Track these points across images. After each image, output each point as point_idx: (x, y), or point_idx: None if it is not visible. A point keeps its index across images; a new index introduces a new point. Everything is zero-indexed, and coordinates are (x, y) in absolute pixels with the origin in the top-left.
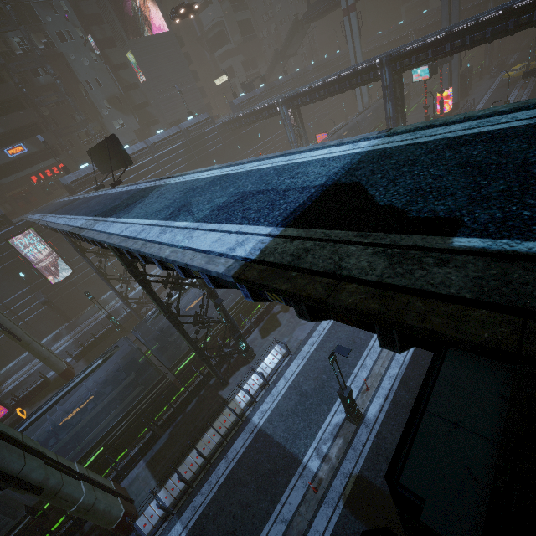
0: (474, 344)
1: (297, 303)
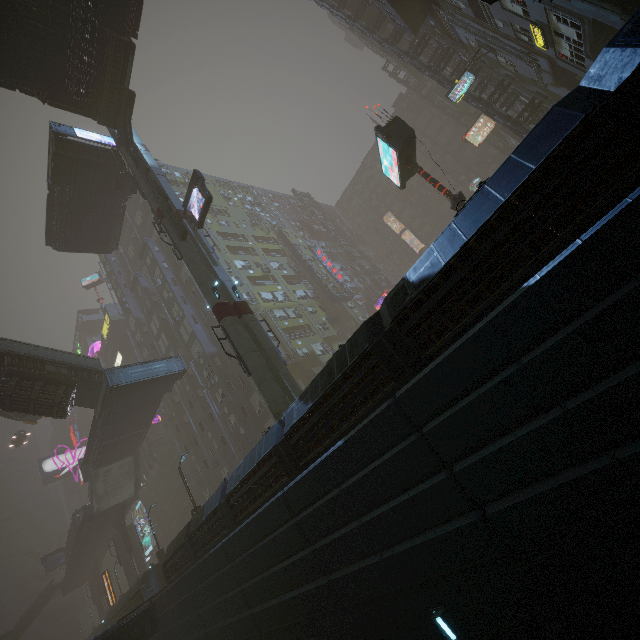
0: (158, 592)
1: (124, 639)
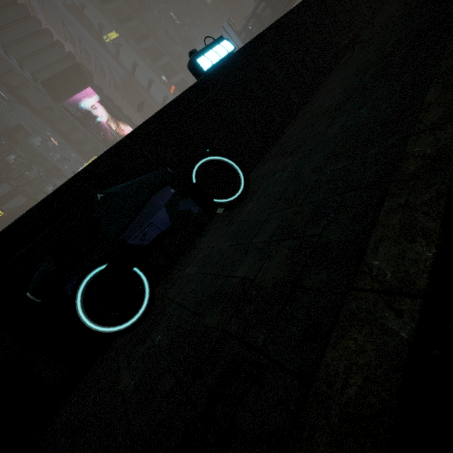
0: None
1: None
